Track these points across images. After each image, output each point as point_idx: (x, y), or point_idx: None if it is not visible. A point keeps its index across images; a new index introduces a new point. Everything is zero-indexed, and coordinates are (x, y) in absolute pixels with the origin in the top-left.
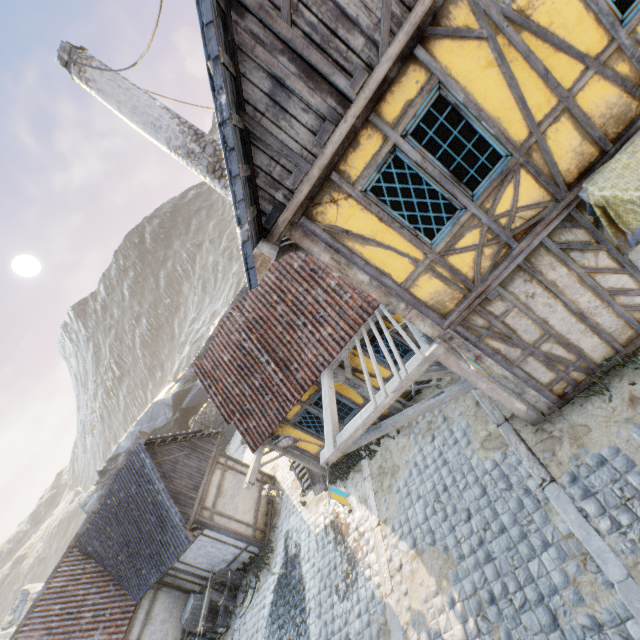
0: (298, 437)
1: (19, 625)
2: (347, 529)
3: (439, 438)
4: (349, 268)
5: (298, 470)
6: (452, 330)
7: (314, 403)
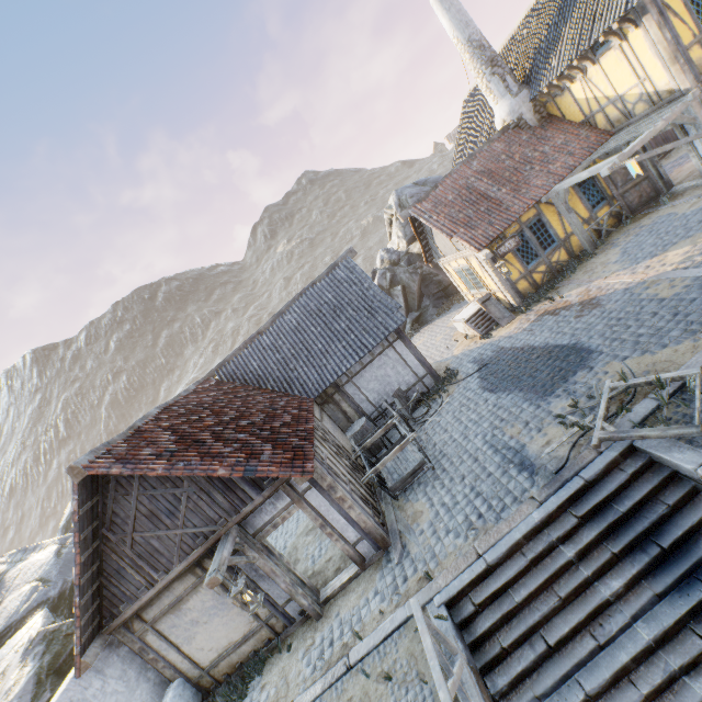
0: (506, 259)
1: (180, 394)
2: (566, 303)
3: (644, 231)
4: (663, 29)
5: (474, 323)
6: (701, 86)
7: (529, 227)
